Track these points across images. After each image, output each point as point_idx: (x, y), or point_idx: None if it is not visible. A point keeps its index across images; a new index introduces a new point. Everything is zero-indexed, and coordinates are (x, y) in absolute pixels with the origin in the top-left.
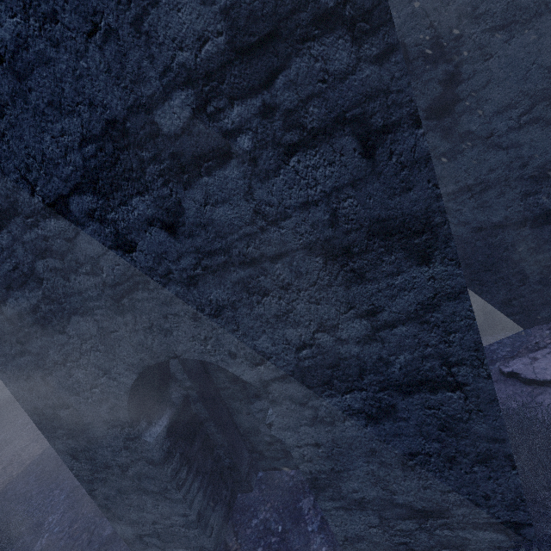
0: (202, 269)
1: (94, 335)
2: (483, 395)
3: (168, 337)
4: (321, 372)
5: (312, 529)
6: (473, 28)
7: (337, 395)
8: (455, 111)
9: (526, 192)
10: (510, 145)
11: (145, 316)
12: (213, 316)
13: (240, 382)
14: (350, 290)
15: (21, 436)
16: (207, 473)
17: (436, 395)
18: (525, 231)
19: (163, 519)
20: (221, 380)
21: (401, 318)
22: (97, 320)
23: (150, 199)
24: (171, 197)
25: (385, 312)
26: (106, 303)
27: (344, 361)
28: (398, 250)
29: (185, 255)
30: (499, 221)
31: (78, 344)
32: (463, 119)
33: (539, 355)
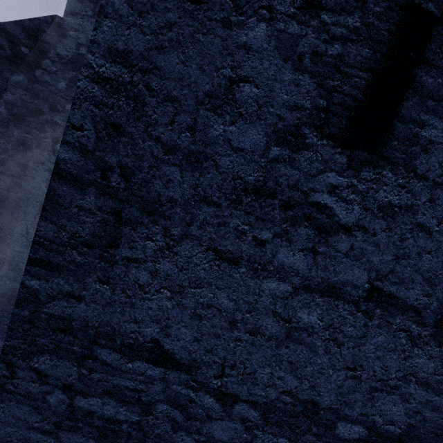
0: None
1: None
2: None
3: None
4: None
5: None
6: None
7: None
8: None
9: None
10: None
11: None
12: None
13: None
14: None
15: None
16: None
17: None
18: None
19: None
20: None
21: None
22: None
23: None
24: None
25: None
26: None
27: None
28: None
29: None
30: None
31: None
32: None
33: None
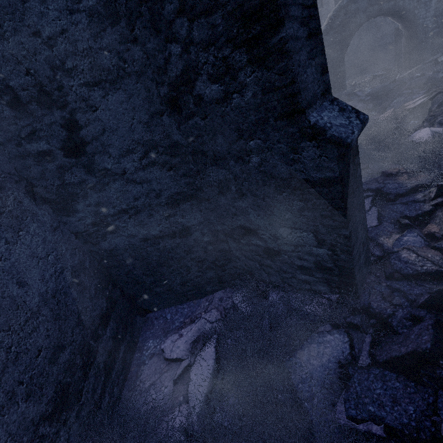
0: None
1: None
2: None
3: None
4: None
5: None
6: (69, 81)
7: None
8: (87, 152)
9: (167, 214)
10: (142, 181)
11: None
12: None
13: None
14: None
15: None
16: None
17: None
18: (177, 240)
19: None
20: None
21: None
22: None
23: None
24: None
25: None
26: None
27: None
28: None
29: None
30: (157, 234)
31: None
32: (97, 158)
33: (185, 332)
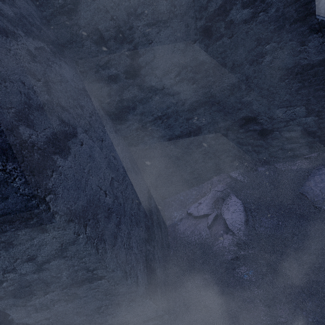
0: None
1: None
2: (115, 278)
3: None
4: (23, 290)
5: None
6: (137, 23)
7: (41, 297)
8: (141, 74)
9: (187, 118)
10: (174, 93)
11: None
12: None
13: None
14: (9, 251)
15: None
16: None
17: (93, 283)
18: (191, 137)
19: None
20: None
21: (50, 257)
22: None
23: None
24: None
25: (39, 257)
26: None
27: (33, 282)
28: (24, 228)
29: None
30: (179, 134)
31: None
32: (147, 78)
33: (202, 201)
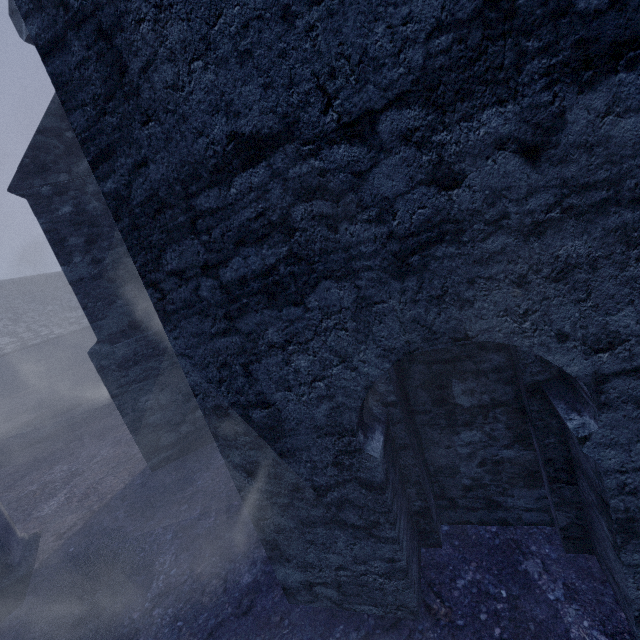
0: (561, 212)
1: (346, 307)
2: None
3: (463, 311)
4: None
5: (554, 597)
6: None
7: None
8: None
9: None
10: None
11: (437, 280)
12: (551, 280)
13: (448, 405)
14: None
15: (90, 468)
16: (404, 513)
17: None
18: None
19: (354, 564)
20: (421, 400)
21: None
22: (359, 287)
23: (513, 110)
24: (551, 106)
25: None
26: (382, 262)
27: None
28: None
29: (540, 191)
30: None
31: (316, 320)
32: None
33: None
